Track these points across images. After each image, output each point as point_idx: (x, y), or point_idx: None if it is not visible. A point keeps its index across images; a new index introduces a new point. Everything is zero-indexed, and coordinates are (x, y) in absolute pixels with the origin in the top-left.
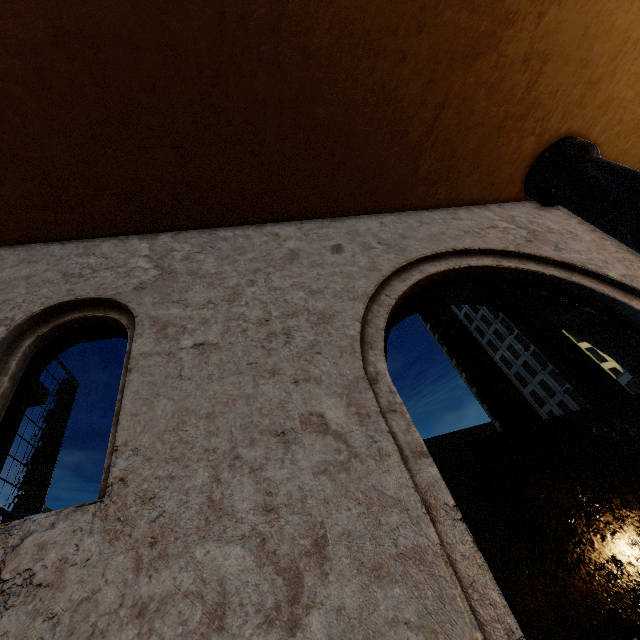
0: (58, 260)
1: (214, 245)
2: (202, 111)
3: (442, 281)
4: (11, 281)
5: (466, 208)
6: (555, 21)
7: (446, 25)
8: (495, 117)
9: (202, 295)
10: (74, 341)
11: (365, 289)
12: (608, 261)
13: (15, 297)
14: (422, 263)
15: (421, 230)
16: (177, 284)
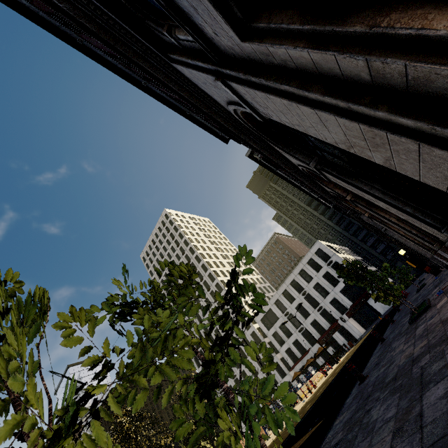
0: None
1: None
2: None
3: None
4: None
5: None
6: None
7: None
8: None
9: None
10: None
11: None
12: None
13: None
14: None
15: None
16: None
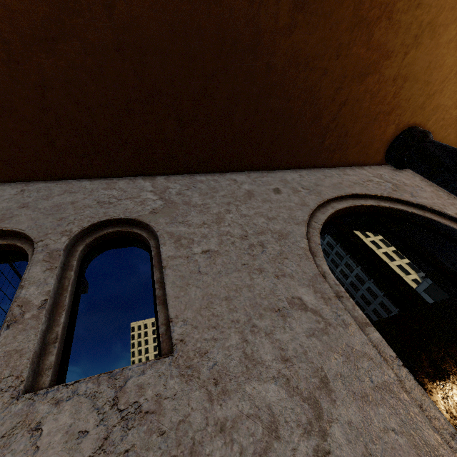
0: (90, 192)
1: (195, 185)
2: (199, 97)
3: (344, 214)
4: (61, 205)
5: (350, 168)
6: (413, 58)
7: (352, 55)
8: (373, 112)
9: (197, 218)
10: (105, 248)
11: (303, 217)
12: (445, 204)
13: (68, 216)
14: (331, 202)
15: (326, 181)
16: (178, 210)
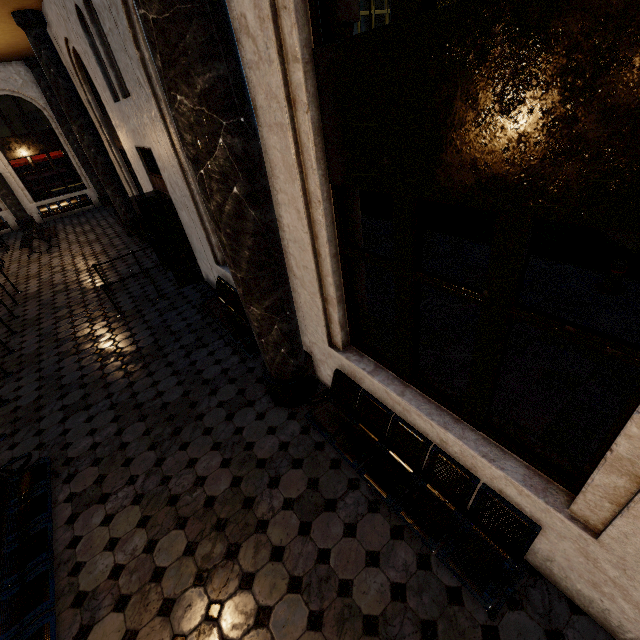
0: None
1: None
2: None
3: None
4: None
5: None
6: None
7: None
8: None
9: None
10: None
11: None
12: None
13: None
14: None
15: None
16: None
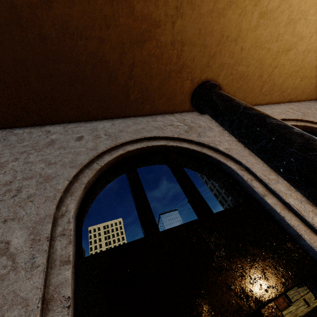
0: None
1: (7, 138)
2: None
3: (138, 154)
4: None
5: (162, 115)
6: (182, 26)
7: (122, 25)
8: (165, 71)
9: None
10: None
11: (82, 161)
12: (222, 141)
13: None
14: (126, 145)
15: (132, 127)
16: None
